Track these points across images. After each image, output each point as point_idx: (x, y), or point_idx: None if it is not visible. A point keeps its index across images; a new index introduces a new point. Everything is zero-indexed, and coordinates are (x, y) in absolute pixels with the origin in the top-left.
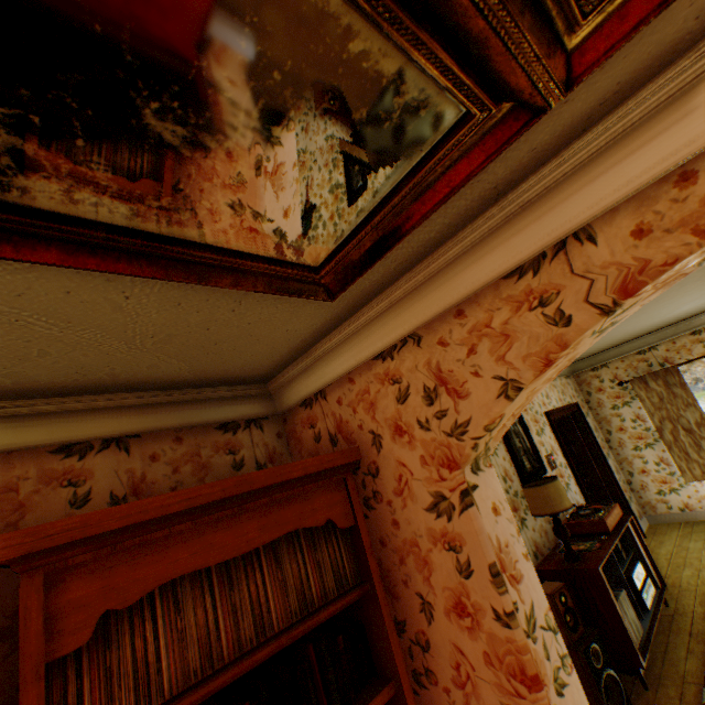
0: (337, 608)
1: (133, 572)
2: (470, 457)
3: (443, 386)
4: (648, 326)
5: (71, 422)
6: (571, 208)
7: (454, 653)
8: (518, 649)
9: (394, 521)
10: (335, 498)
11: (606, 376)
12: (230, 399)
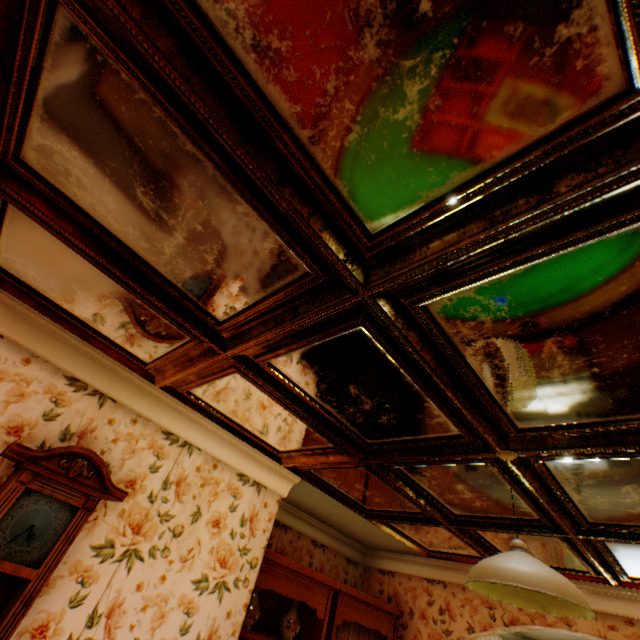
0: None
1: (349, 610)
2: None
3: (447, 610)
4: None
5: (319, 532)
6: None
7: None
8: None
9: None
10: (390, 626)
11: None
12: (354, 547)
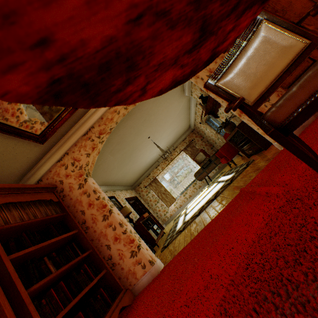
0: (58, 215)
1: None
2: (85, 173)
3: (76, 160)
4: (144, 167)
5: None
6: (89, 123)
7: (91, 216)
8: (102, 202)
9: (71, 198)
10: (52, 195)
11: (142, 186)
12: None
